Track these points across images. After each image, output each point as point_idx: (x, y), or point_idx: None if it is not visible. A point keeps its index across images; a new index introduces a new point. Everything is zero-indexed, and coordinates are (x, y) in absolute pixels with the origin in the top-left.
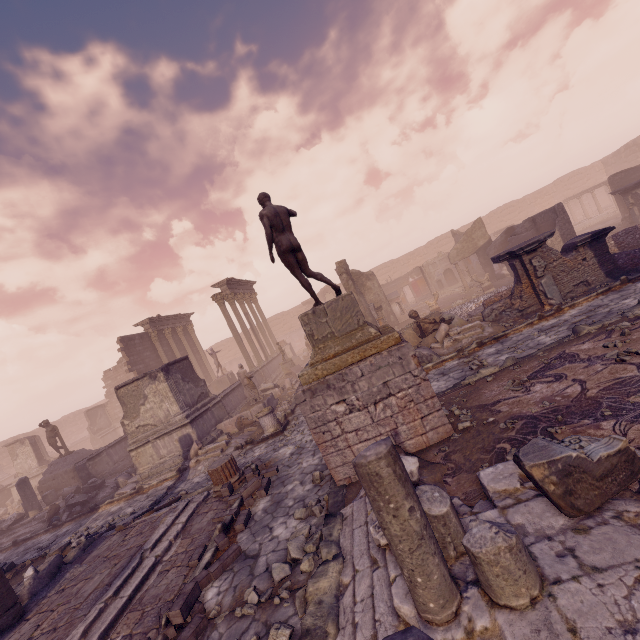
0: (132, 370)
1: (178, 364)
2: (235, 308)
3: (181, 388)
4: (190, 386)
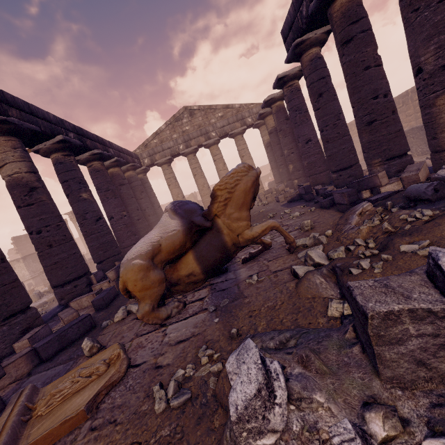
0: (19, 253)
1: (31, 255)
2: (76, 225)
3: (31, 265)
4: (37, 264)
